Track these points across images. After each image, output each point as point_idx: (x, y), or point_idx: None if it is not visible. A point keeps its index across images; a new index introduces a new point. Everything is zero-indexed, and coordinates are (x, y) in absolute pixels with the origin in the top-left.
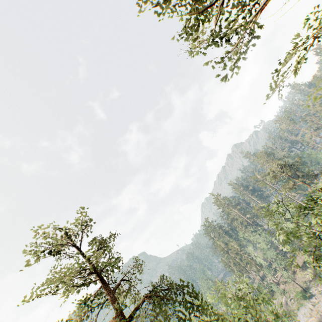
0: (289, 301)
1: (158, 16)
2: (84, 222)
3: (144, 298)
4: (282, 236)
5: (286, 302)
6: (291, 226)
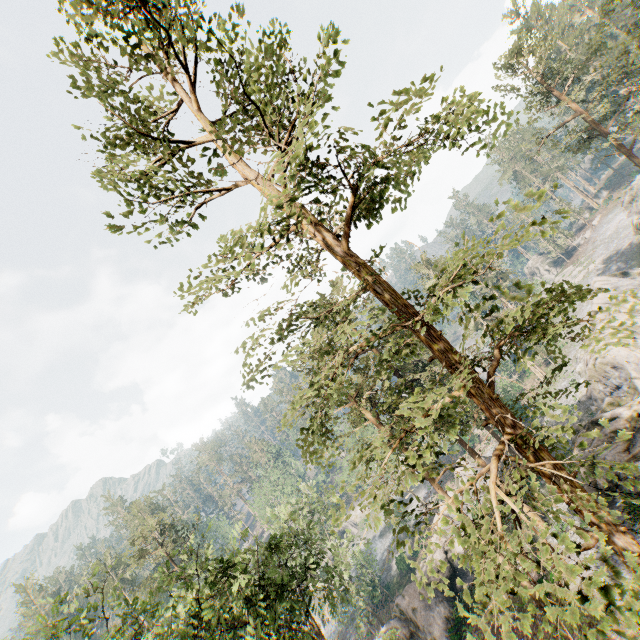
0: None
1: (71, 83)
2: None
3: None
4: None
5: None
6: None
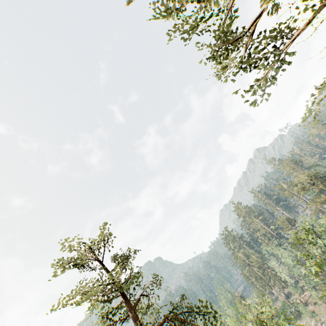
0: (319, 325)
1: (185, 41)
2: (110, 234)
3: (167, 316)
4: (312, 259)
5: (315, 325)
6: (322, 242)
